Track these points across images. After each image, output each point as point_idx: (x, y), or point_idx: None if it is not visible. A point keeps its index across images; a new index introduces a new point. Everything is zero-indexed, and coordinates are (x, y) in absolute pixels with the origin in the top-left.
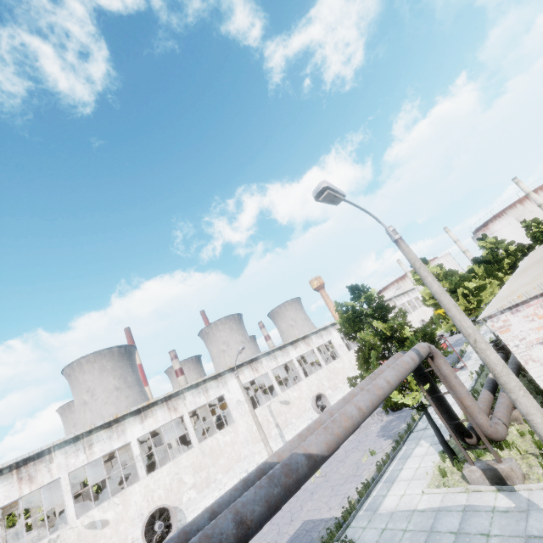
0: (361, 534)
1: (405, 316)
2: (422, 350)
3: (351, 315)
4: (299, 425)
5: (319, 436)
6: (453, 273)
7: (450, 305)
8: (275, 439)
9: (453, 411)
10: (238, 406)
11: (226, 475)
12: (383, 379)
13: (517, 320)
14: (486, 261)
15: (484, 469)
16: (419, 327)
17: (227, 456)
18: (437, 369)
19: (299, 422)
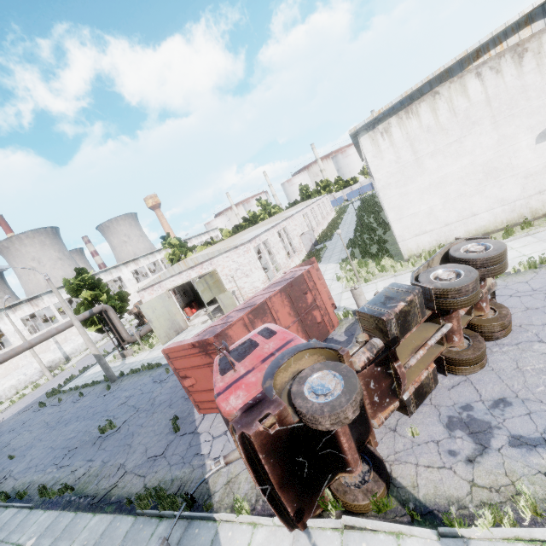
0: (68, 387)
1: (105, 288)
2: (95, 310)
3: (77, 285)
4: (79, 340)
5: (0, 356)
6: (185, 245)
7: (64, 307)
8: (54, 351)
9: (117, 333)
10: (17, 334)
11: (5, 379)
12: (55, 328)
13: (146, 294)
14: (236, 226)
15: (121, 354)
16: (119, 292)
17: (5, 367)
18: (106, 317)
19: (79, 337)
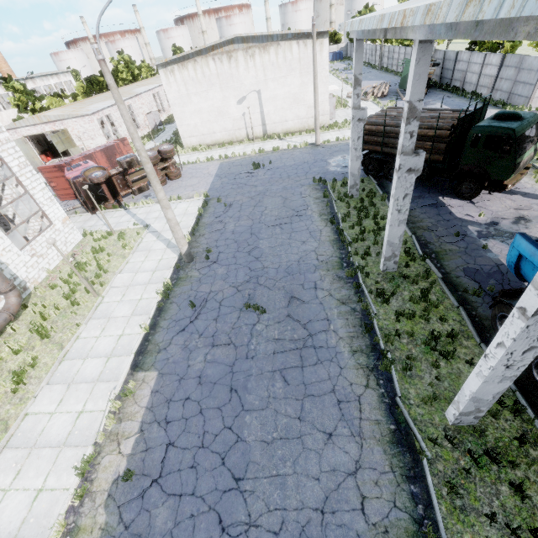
0: None
1: None
2: None
3: None
4: None
5: None
6: (32, 93)
7: None
8: None
9: None
10: None
11: None
12: None
13: None
14: (91, 82)
15: None
16: None
17: None
18: None
19: None
